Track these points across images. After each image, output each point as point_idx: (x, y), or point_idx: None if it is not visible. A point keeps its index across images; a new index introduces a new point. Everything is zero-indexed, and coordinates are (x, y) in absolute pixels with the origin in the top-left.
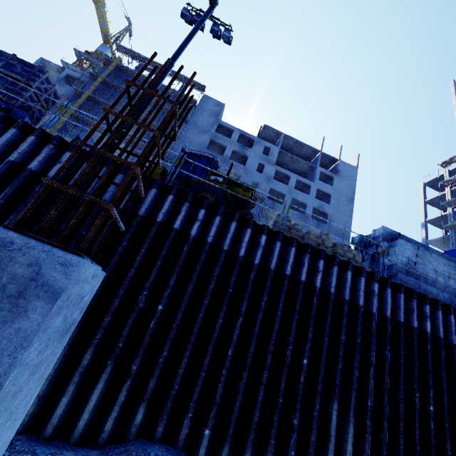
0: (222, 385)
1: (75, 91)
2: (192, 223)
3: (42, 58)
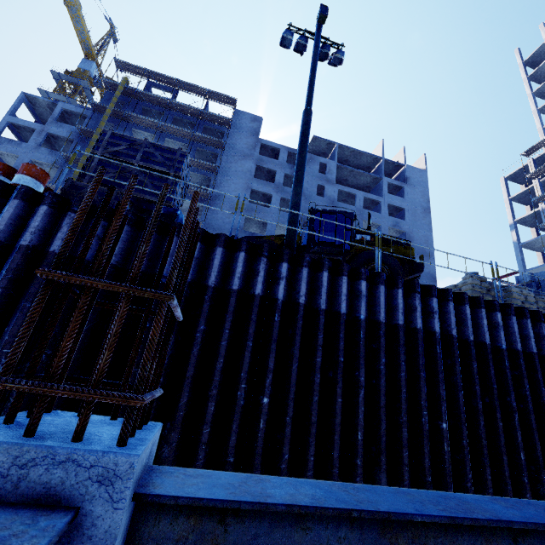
0: (530, 495)
1: (79, 131)
2: (429, 317)
3: (24, 93)
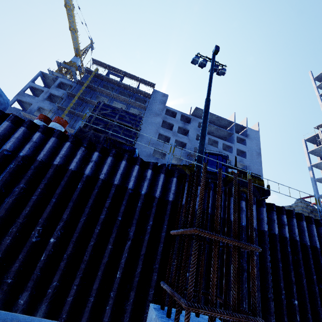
0: None
1: (68, 93)
2: (282, 227)
3: (41, 71)
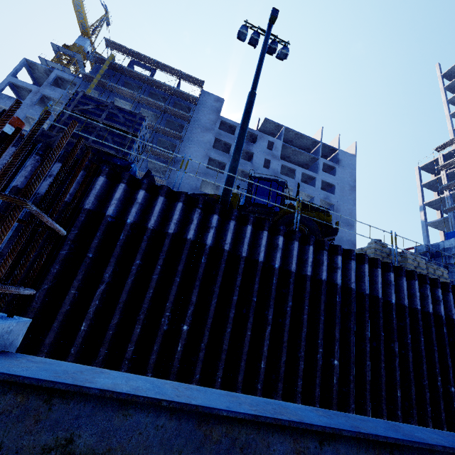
0: None
1: (69, 95)
2: (334, 271)
3: (26, 59)
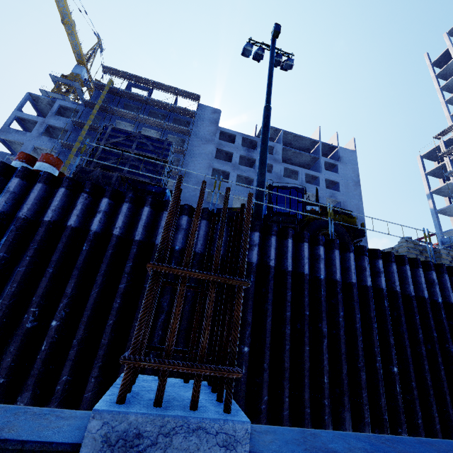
0: None
1: (73, 123)
2: (377, 276)
3: (29, 93)
